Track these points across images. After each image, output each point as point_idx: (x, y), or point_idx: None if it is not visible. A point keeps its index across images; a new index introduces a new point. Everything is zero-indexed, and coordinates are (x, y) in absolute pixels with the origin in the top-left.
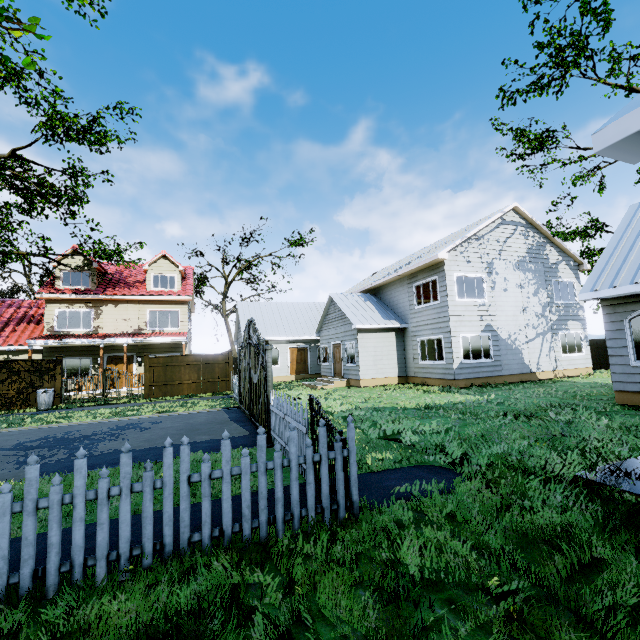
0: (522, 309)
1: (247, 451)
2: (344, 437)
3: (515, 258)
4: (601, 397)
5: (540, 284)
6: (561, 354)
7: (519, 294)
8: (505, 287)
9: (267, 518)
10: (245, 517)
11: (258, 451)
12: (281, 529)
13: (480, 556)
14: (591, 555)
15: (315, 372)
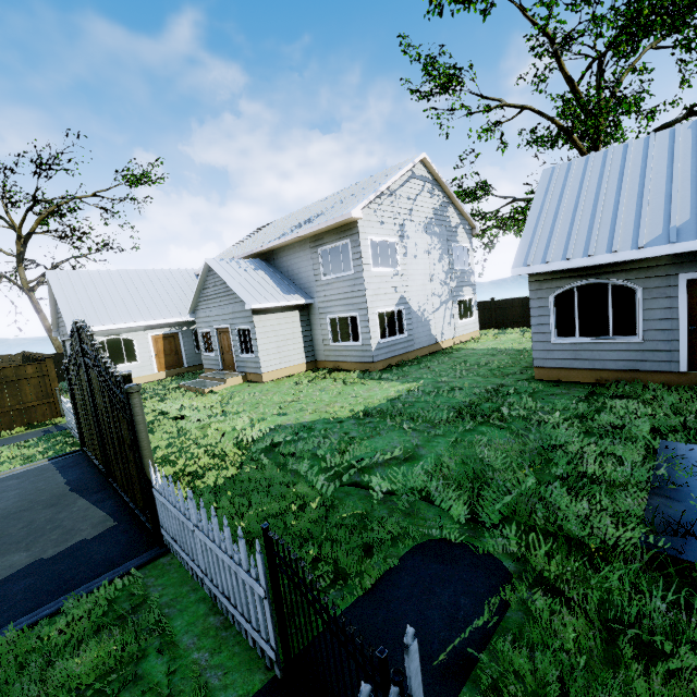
0: (430, 277)
1: None
2: (399, 675)
3: (424, 220)
4: (513, 370)
5: (444, 249)
6: (459, 321)
7: (427, 261)
8: (416, 253)
9: None
10: None
11: None
12: None
13: None
14: None
15: (193, 363)
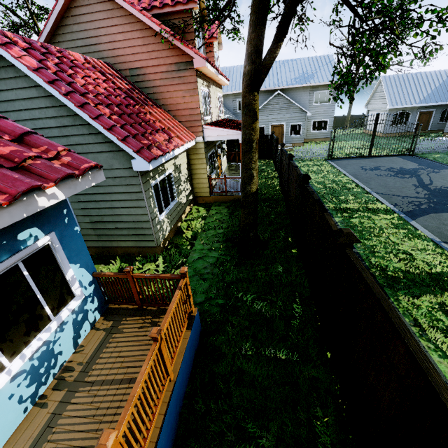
0: None
1: None
2: None
3: None
4: (368, 137)
5: None
6: None
7: None
8: None
9: None
10: None
11: None
12: None
13: None
14: None
15: None
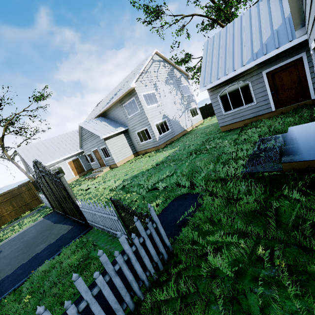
0: (174, 103)
1: (97, 273)
2: (150, 217)
3: (164, 79)
4: (214, 131)
5: (177, 89)
6: (192, 118)
7: (171, 96)
8: (164, 94)
9: (130, 297)
10: (116, 310)
11: (105, 266)
12: (140, 294)
13: (240, 237)
14: (272, 208)
15: (89, 169)
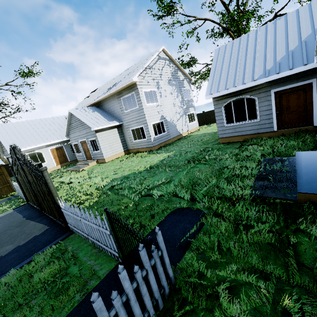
0: (173, 105)
1: None
2: (155, 243)
3: (167, 78)
4: (212, 141)
5: (178, 91)
6: (189, 123)
7: (171, 98)
8: (165, 95)
9: None
10: None
11: (98, 315)
12: None
13: (256, 277)
14: (288, 243)
15: (73, 159)
